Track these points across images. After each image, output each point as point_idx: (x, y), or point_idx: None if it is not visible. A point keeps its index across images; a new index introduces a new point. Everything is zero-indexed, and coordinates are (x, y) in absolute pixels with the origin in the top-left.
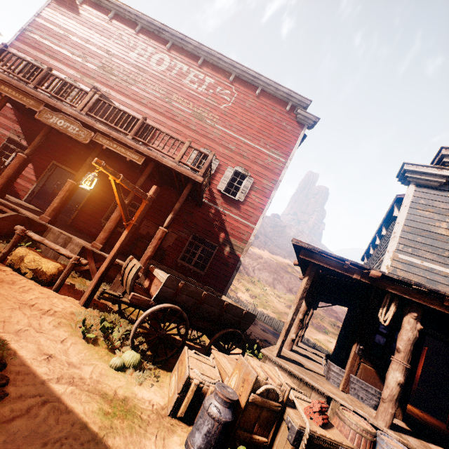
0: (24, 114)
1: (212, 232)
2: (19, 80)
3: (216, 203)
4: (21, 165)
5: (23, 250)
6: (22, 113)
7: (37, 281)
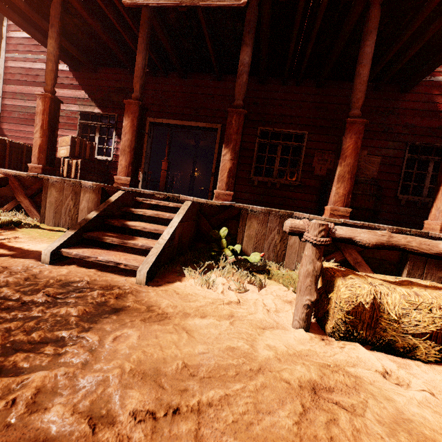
0: (80, 69)
1: None
2: None
3: (434, 73)
4: (138, 121)
5: (360, 283)
6: (76, 69)
7: None
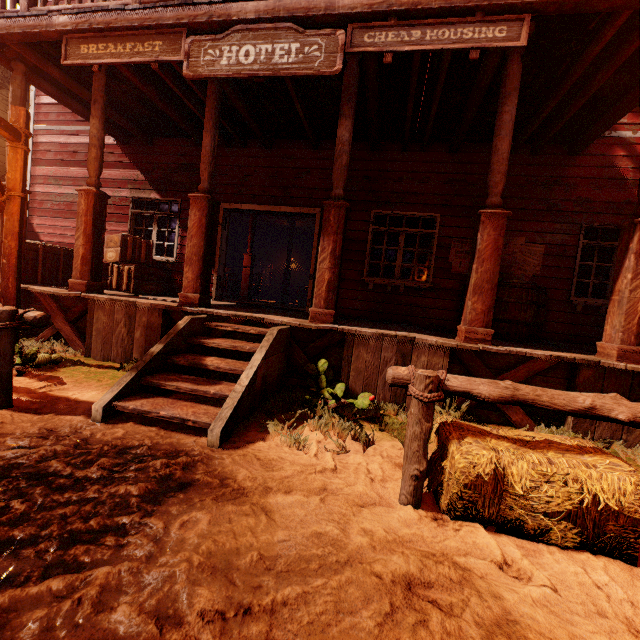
0: (130, 142)
1: (633, 202)
2: (103, 6)
3: (615, 126)
4: (208, 220)
5: (478, 449)
6: (126, 142)
7: (602, 551)
